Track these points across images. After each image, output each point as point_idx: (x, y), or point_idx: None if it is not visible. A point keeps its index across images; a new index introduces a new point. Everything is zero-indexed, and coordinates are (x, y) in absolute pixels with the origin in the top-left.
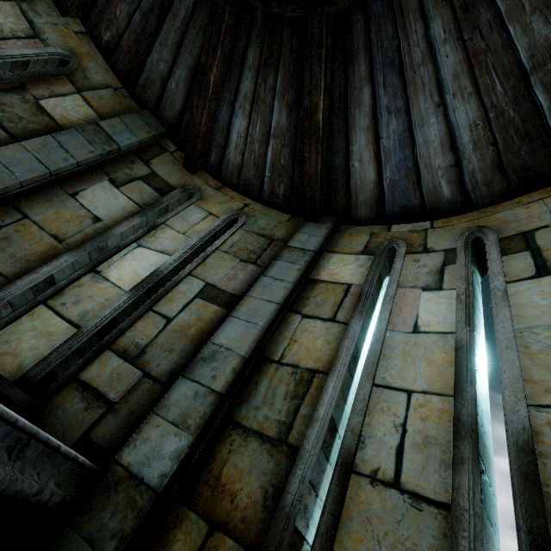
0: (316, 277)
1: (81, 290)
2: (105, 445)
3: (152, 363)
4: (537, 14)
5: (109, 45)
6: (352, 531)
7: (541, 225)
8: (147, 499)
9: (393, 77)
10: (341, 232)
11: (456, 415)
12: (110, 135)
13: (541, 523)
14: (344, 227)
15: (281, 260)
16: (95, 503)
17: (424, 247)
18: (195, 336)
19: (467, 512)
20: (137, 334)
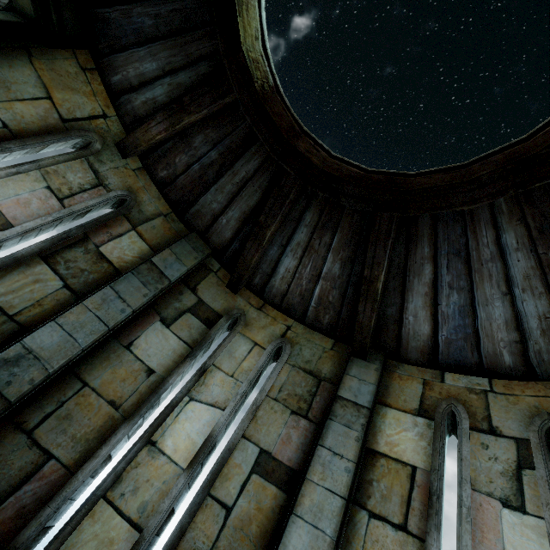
0: (374, 447)
1: (138, 472)
2: None
3: None
4: None
5: (164, 180)
6: None
7: None
8: None
9: (457, 263)
10: (390, 373)
11: None
12: (162, 271)
13: None
14: (392, 364)
15: (335, 420)
16: None
17: (488, 424)
18: (257, 537)
19: None
20: (197, 535)
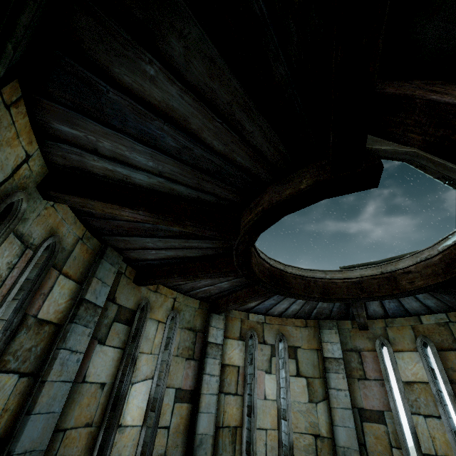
0: (224, 362)
1: (118, 446)
2: None
3: None
4: (327, 303)
5: (92, 213)
6: None
7: (299, 345)
8: None
9: (282, 296)
10: (227, 317)
11: (279, 439)
12: (95, 303)
13: None
14: (228, 311)
15: (209, 357)
16: None
17: (263, 339)
18: (184, 430)
19: None
20: (158, 448)
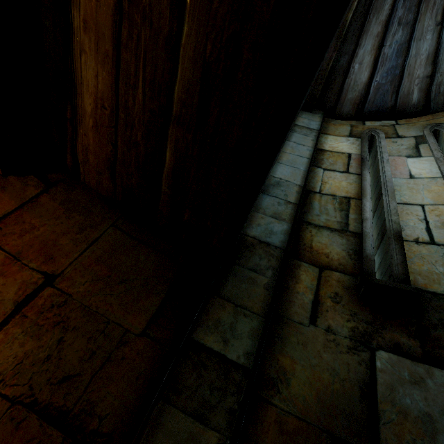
0: (322, 148)
1: None
2: None
3: None
4: None
5: None
6: (415, 262)
7: None
8: (279, 252)
9: None
10: (327, 123)
11: None
12: None
13: None
14: (328, 120)
15: (296, 133)
16: (244, 253)
17: (396, 135)
18: None
19: None
20: None
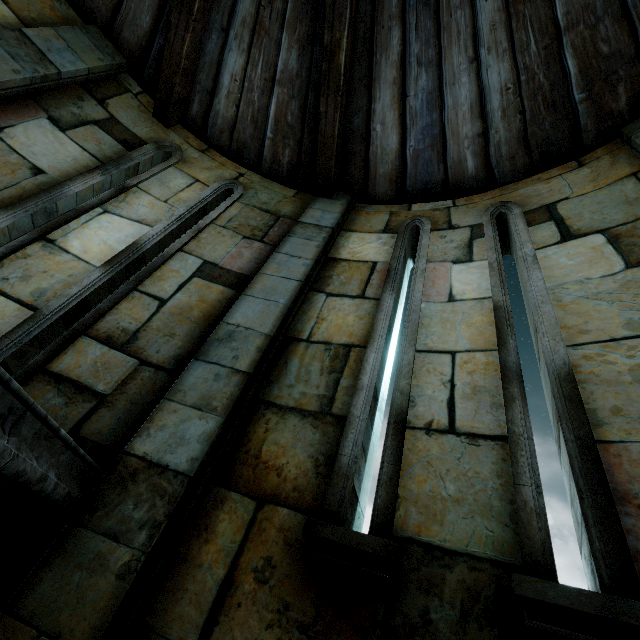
0: (336, 256)
1: (29, 263)
2: (104, 441)
3: (150, 350)
4: None
5: None
6: (414, 476)
7: (561, 197)
8: (178, 484)
9: (426, 19)
10: (357, 211)
11: (502, 363)
12: (43, 52)
13: (587, 429)
14: (360, 206)
15: (294, 236)
16: (108, 498)
17: (448, 224)
18: (200, 318)
19: (522, 436)
20: (122, 317)
